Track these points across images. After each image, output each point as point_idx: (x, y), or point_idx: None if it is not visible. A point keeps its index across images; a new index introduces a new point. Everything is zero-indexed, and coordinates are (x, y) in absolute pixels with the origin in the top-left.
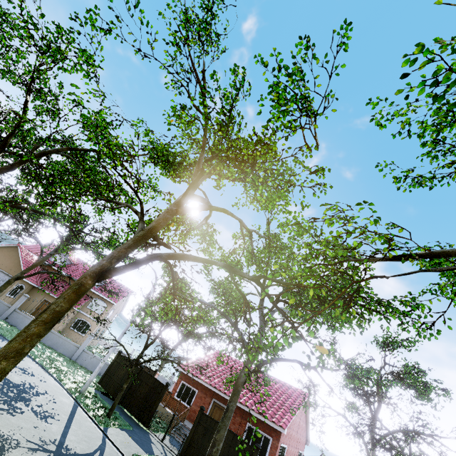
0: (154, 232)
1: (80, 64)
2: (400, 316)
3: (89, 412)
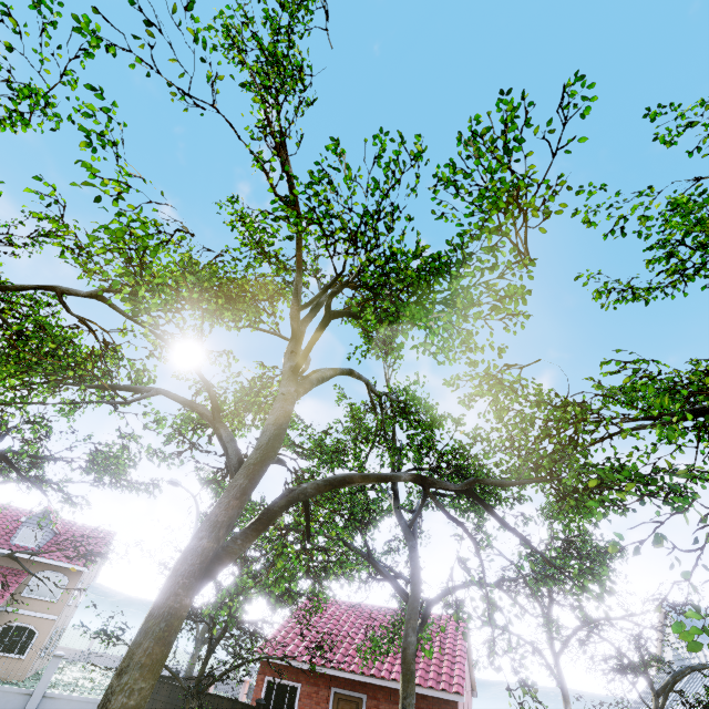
0: (277, 447)
1: (20, 113)
2: (687, 497)
3: None
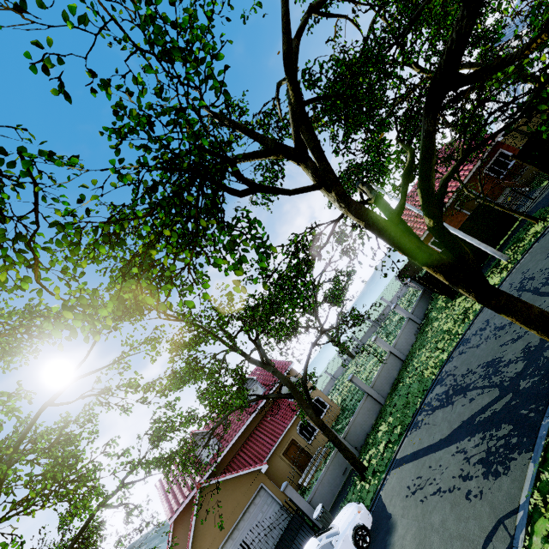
0: None
1: None
2: None
3: (547, 225)
